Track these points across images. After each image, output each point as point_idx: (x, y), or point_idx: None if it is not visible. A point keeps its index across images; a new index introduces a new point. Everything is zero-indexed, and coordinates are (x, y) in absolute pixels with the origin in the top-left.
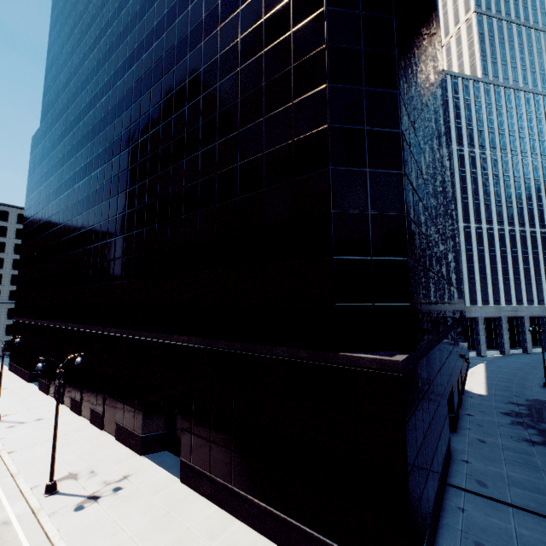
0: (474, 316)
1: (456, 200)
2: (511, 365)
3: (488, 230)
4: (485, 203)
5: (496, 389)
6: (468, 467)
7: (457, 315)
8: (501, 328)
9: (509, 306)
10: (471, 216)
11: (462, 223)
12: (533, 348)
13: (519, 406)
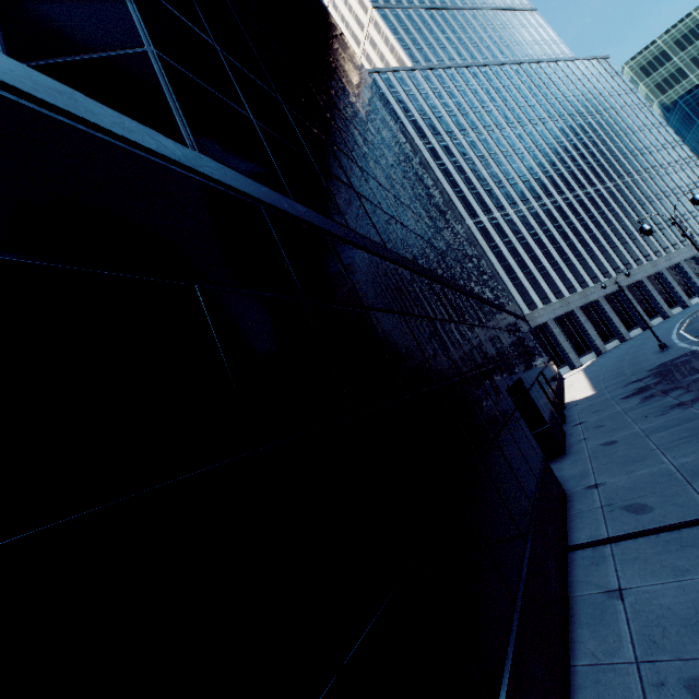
0: (541, 321)
1: (451, 198)
2: (613, 356)
3: (504, 218)
4: (484, 190)
5: (606, 382)
6: (601, 492)
7: (500, 302)
8: (580, 323)
9: (575, 294)
10: (476, 209)
11: (470, 220)
12: (629, 332)
13: (642, 380)
